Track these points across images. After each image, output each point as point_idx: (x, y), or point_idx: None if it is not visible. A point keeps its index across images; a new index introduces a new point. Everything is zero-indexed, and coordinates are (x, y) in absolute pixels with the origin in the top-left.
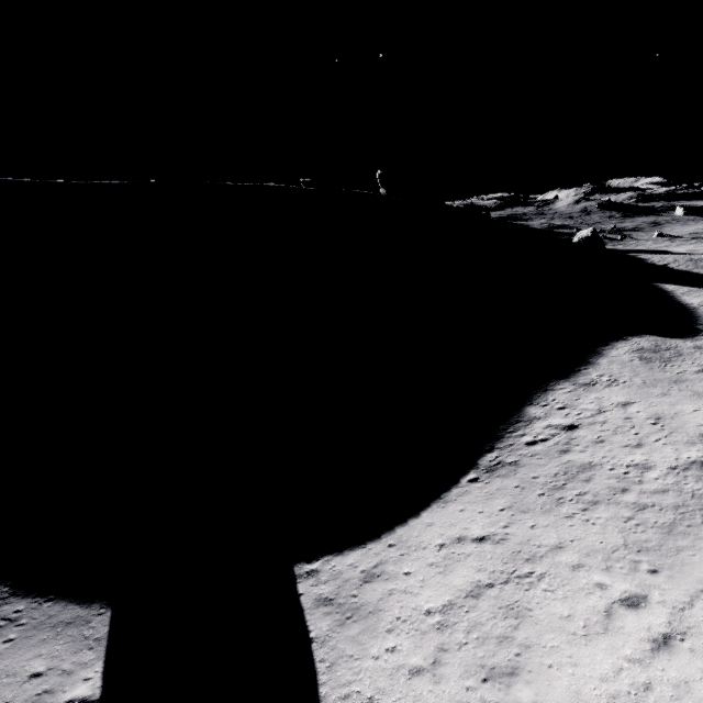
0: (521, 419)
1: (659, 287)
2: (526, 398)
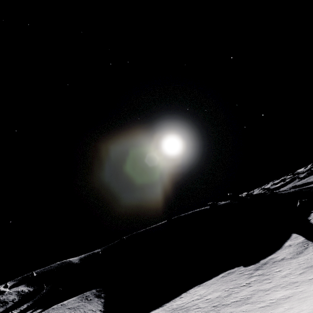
0: (179, 296)
1: (290, 236)
2: (187, 290)
